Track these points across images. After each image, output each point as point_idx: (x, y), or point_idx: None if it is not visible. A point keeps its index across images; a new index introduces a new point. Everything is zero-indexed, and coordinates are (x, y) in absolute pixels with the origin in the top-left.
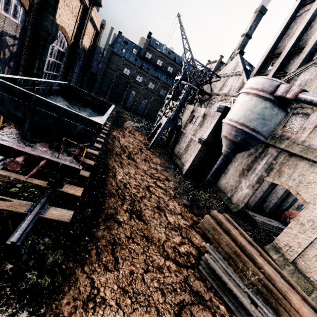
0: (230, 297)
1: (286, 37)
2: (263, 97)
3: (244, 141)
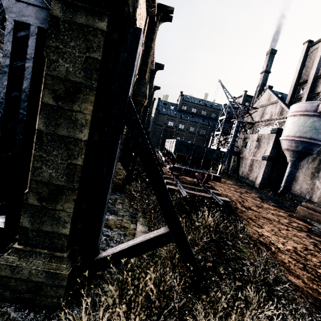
0: None
1: (306, 69)
2: (309, 115)
3: (306, 148)
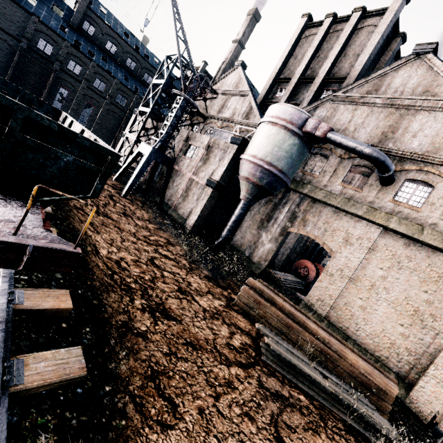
0: (303, 381)
1: (293, 60)
2: (292, 131)
3: (271, 185)
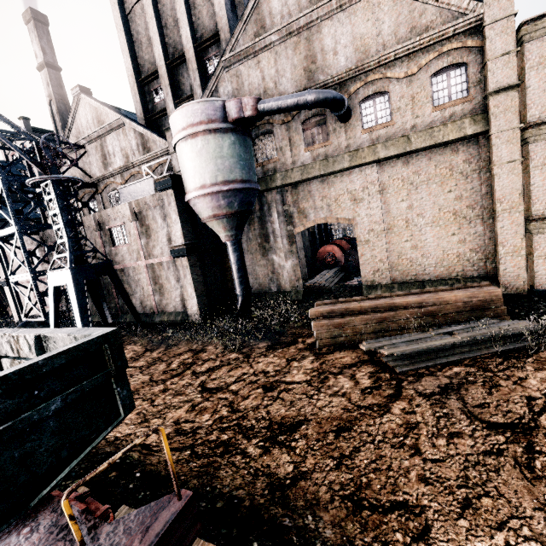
0: (442, 355)
1: (139, 47)
2: (220, 130)
3: (244, 203)
